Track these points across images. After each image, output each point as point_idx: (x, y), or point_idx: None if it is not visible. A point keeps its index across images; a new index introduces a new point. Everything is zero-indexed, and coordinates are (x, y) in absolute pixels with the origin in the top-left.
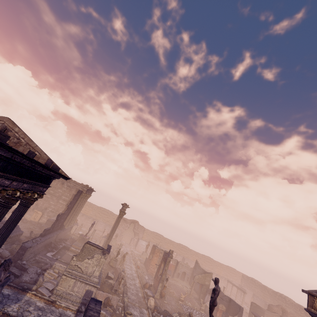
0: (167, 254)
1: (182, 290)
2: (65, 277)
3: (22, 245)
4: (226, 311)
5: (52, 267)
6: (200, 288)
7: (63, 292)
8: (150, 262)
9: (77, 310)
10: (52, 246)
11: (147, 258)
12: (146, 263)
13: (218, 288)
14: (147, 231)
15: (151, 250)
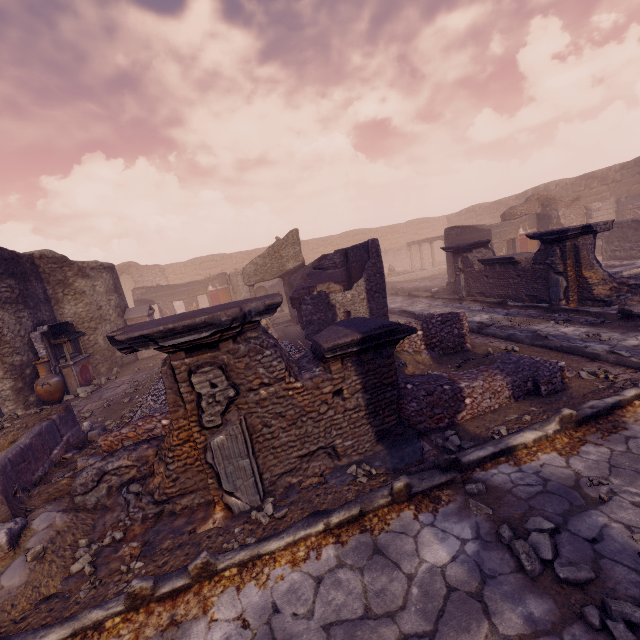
0: None
1: None
2: None
3: None
4: None
5: None
6: None
7: None
8: None
9: None
10: None
11: None
12: None
13: None
14: (173, 268)
15: None
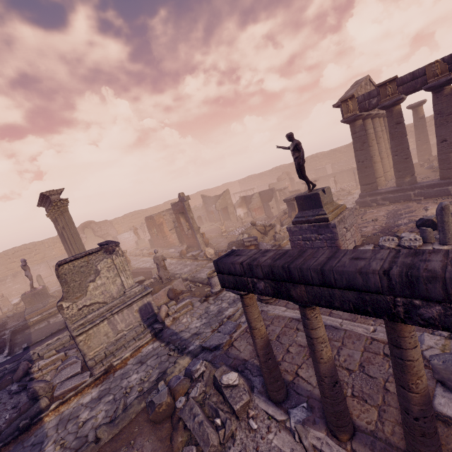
0: (178, 203)
1: (212, 229)
2: (84, 335)
3: None
4: (261, 206)
5: (34, 361)
6: (224, 213)
7: (107, 349)
8: (160, 236)
9: (154, 336)
10: None
11: (150, 239)
12: (155, 244)
13: (299, 141)
14: (117, 220)
15: (148, 227)
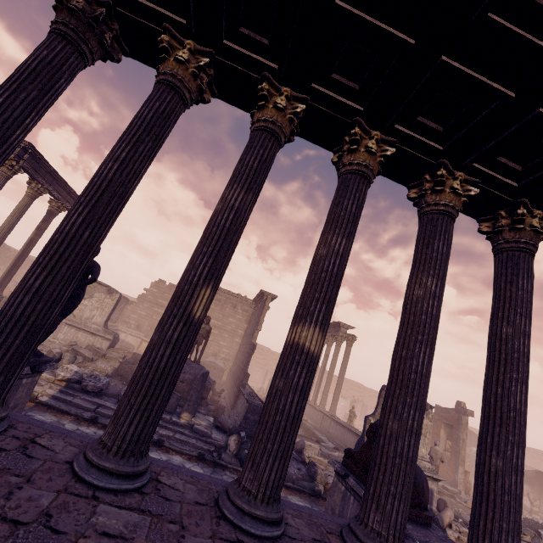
0: (450, 410)
1: None
2: None
3: (250, 404)
4: None
5: None
6: None
7: None
8: None
9: None
10: None
11: None
12: None
13: None
14: (335, 378)
15: None
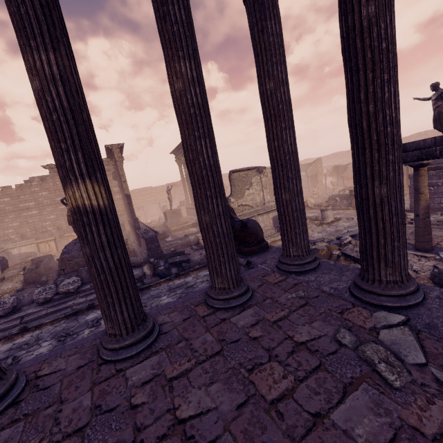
0: None
1: None
2: None
3: (146, 239)
4: None
5: None
6: (311, 181)
7: None
8: None
9: None
10: (158, 234)
11: None
12: None
13: None
14: None
15: None
